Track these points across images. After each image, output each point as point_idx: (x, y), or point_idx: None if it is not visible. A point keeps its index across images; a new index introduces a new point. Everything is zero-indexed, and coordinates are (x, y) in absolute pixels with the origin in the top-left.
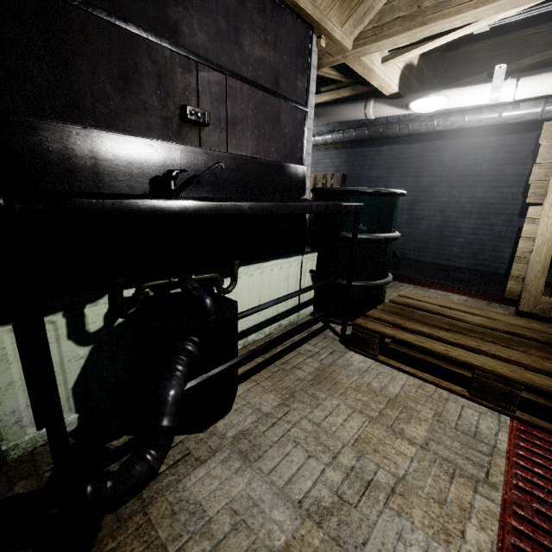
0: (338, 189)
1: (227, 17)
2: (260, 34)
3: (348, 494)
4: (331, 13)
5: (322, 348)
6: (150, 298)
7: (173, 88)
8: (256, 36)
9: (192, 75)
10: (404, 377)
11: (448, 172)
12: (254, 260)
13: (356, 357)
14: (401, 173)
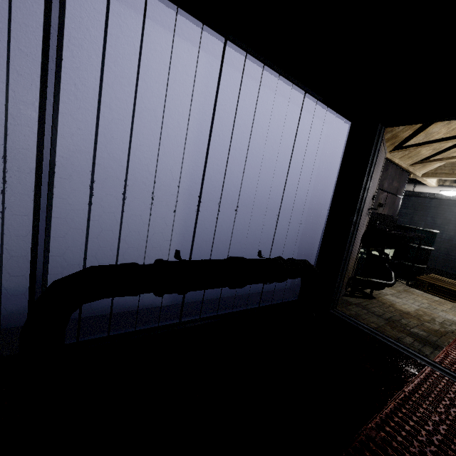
0: (411, 227)
1: (392, 179)
2: (397, 180)
3: (430, 308)
4: (417, 169)
5: (400, 285)
6: (362, 253)
7: (378, 198)
8: (396, 181)
9: (382, 194)
10: (438, 298)
11: (455, 218)
12: (377, 247)
13: (416, 290)
14: (422, 214)
